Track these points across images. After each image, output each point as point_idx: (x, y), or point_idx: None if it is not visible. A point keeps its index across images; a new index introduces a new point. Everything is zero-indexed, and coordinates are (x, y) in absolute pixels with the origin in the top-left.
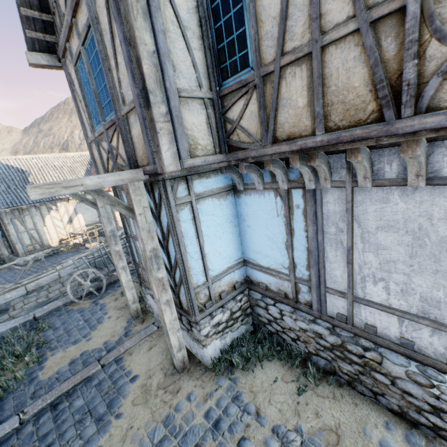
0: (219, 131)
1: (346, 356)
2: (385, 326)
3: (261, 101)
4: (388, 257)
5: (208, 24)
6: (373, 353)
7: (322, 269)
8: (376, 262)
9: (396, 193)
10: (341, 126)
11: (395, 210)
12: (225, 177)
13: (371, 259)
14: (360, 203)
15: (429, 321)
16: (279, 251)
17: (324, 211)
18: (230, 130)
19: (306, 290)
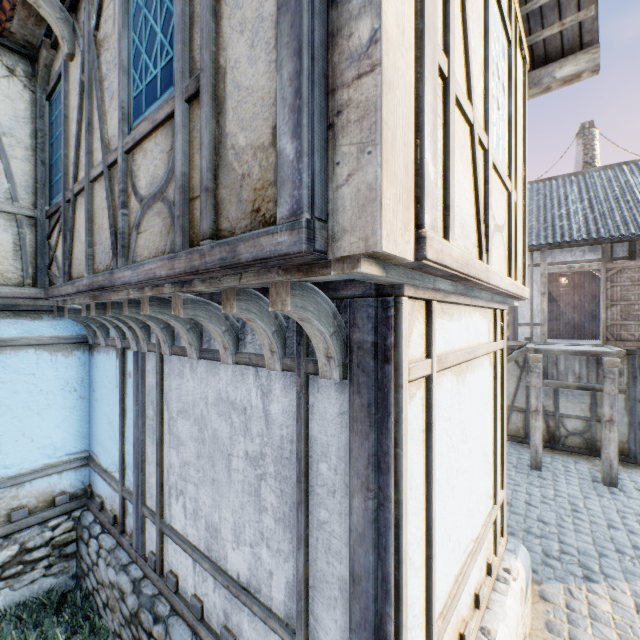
0: (39, 258)
1: (140, 635)
2: (185, 575)
3: (64, 229)
4: (185, 457)
5: (48, 138)
6: (161, 627)
7: (141, 474)
8: (178, 465)
9: (188, 366)
10: (100, 269)
11: (188, 389)
12: (77, 324)
13: (175, 459)
14: (168, 376)
15: (209, 564)
16: (116, 441)
17: (147, 383)
18: (50, 259)
19: (132, 511)
